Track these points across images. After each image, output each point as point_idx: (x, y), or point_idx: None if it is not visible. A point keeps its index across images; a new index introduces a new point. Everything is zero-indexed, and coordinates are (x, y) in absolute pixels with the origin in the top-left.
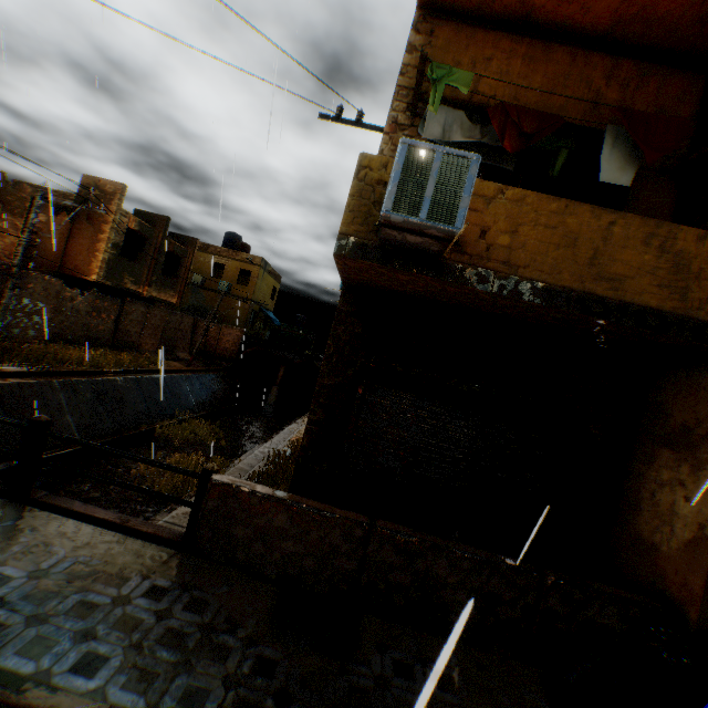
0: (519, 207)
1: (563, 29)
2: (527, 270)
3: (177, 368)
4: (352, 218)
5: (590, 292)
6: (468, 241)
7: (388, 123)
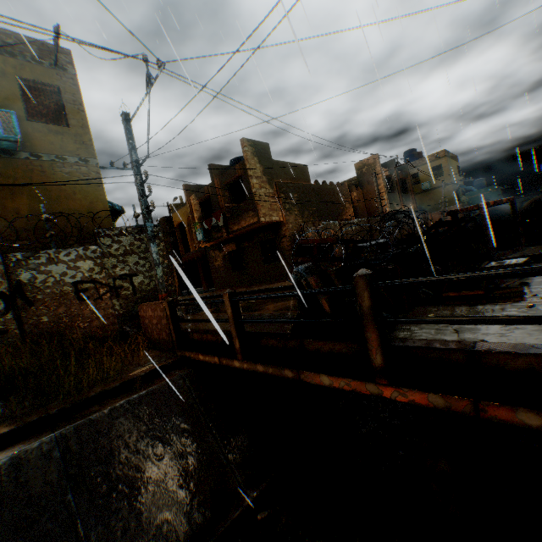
0: None
1: None
2: None
3: None
4: None
5: None
6: None
7: None
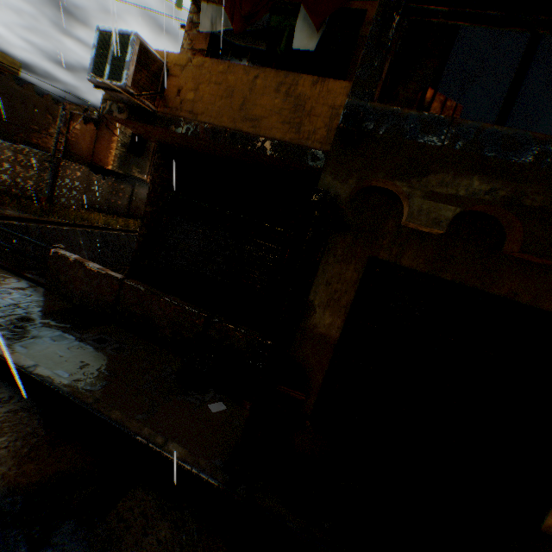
0: (200, 72)
1: None
2: (203, 117)
3: None
4: None
5: (240, 130)
6: (170, 99)
7: (187, 24)
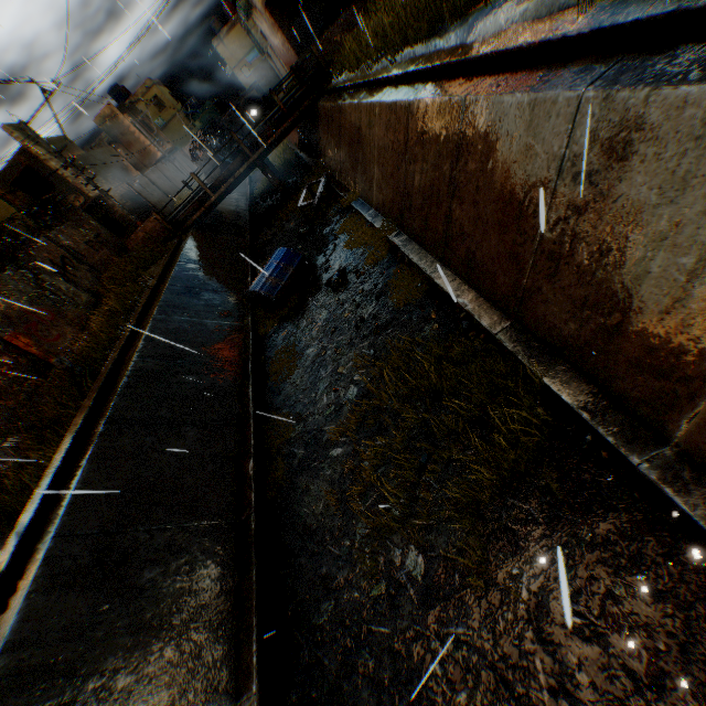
0: None
1: None
2: None
3: None
4: None
5: None
6: None
7: None
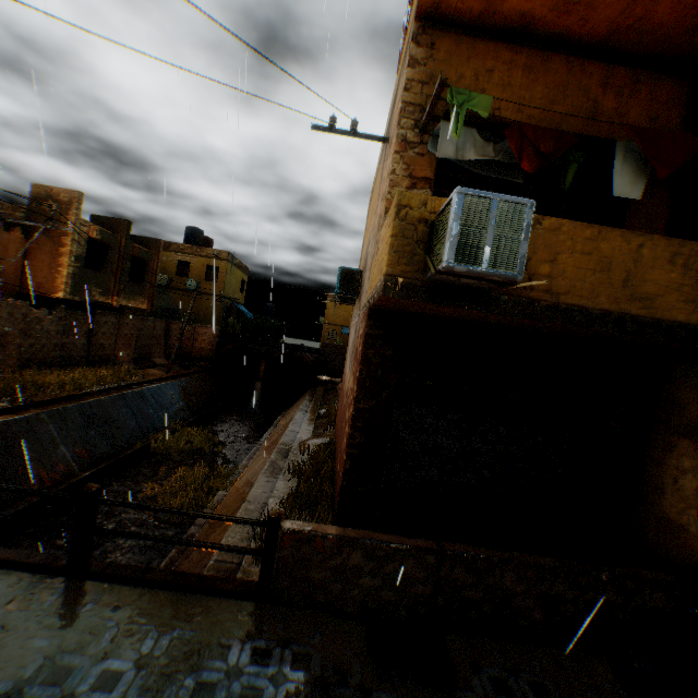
0: (555, 236)
1: (560, 38)
2: (567, 296)
3: (159, 377)
4: (397, 259)
5: (625, 312)
6: None
7: (398, 141)
